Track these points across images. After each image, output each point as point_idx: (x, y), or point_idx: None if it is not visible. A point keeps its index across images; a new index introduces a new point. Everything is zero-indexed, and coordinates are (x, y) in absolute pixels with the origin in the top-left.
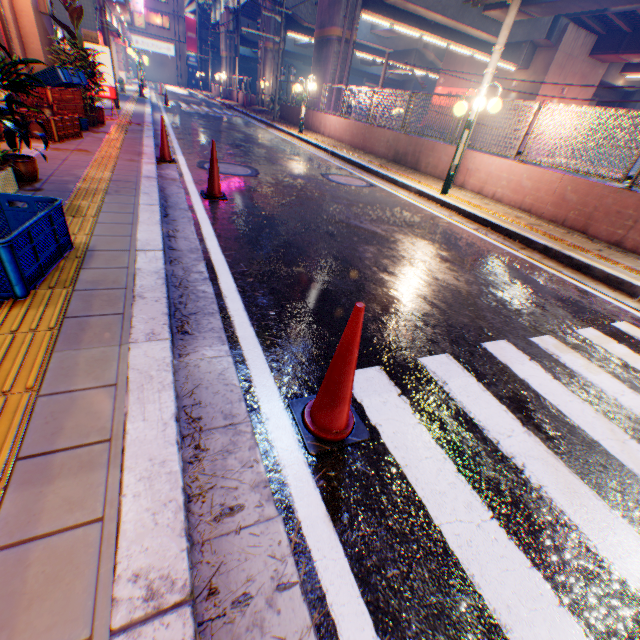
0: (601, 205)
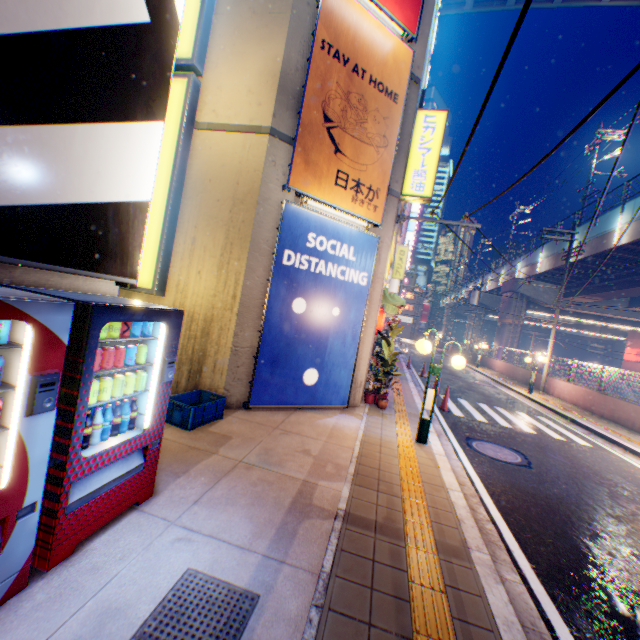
0: (594, 399)
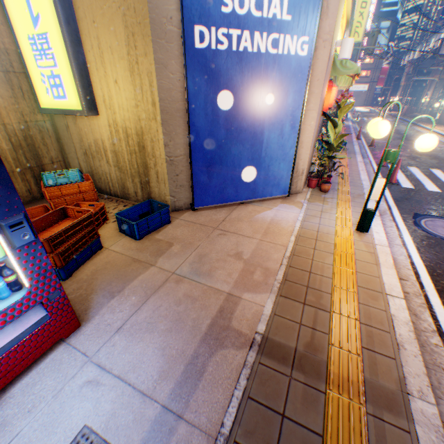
0: None
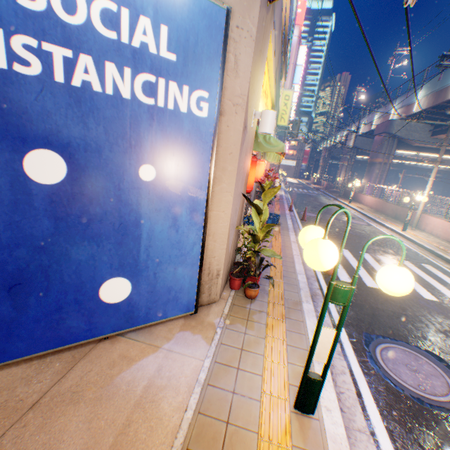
0: None
